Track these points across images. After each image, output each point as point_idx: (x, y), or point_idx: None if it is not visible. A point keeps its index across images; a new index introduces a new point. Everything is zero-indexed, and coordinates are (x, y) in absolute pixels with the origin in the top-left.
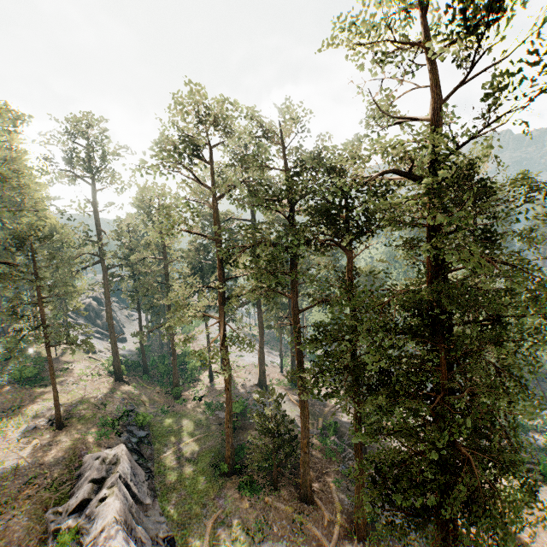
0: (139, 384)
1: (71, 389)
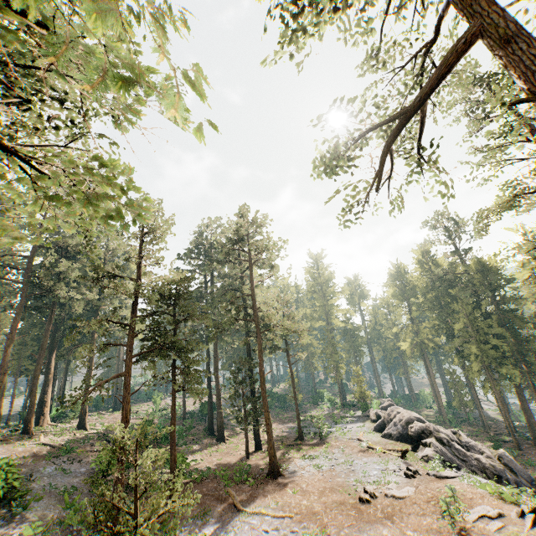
0: None
1: None
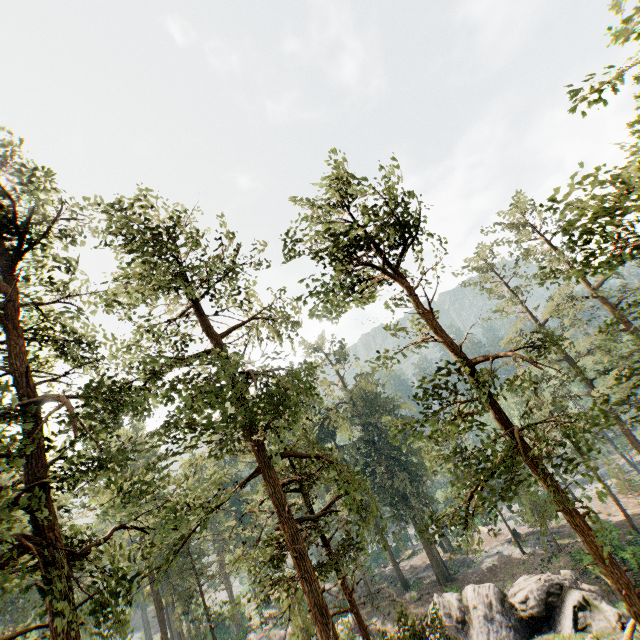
0: None
1: None
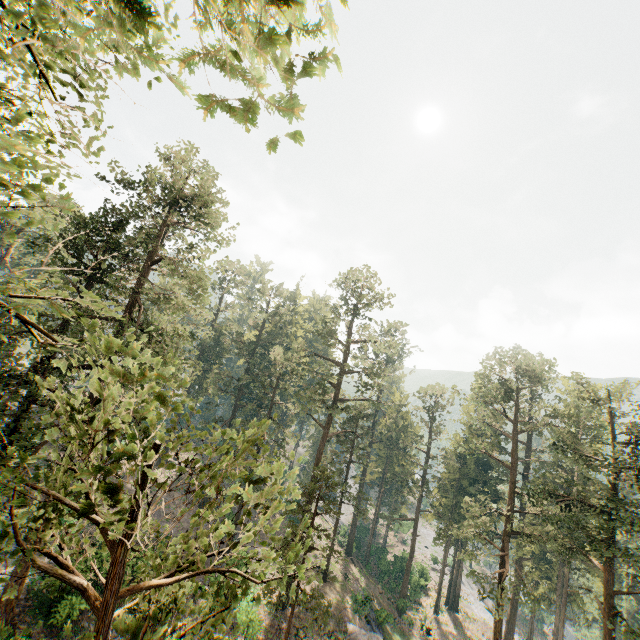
0: (362, 570)
1: (318, 543)
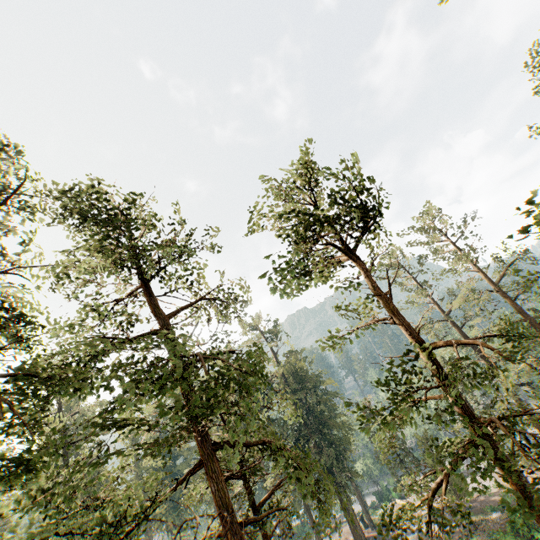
0: None
1: None
